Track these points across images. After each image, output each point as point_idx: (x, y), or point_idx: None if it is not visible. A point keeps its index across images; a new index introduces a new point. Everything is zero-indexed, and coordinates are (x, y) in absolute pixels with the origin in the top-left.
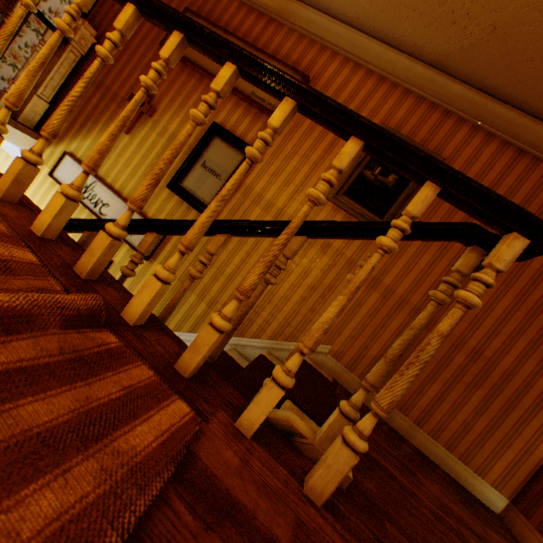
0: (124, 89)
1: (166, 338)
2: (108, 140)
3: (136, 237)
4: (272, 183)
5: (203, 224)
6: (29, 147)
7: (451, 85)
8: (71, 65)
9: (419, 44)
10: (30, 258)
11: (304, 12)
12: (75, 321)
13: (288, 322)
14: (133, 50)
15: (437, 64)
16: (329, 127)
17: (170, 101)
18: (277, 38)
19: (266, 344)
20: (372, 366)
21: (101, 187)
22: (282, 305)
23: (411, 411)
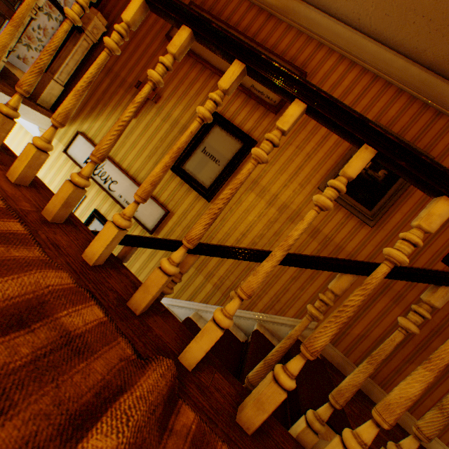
0: (131, 76)
1: (216, 374)
2: (161, 171)
3: (141, 212)
4: (267, 171)
5: (266, 273)
6: (46, 126)
7: (446, 87)
8: (84, 52)
9: (420, 48)
10: (98, 314)
11: (303, 10)
12: (164, 416)
13: (277, 298)
14: (140, 39)
15: (434, 67)
16: (411, 179)
17: (174, 89)
18: (276, 34)
19: (258, 317)
20: (355, 344)
21: (110, 166)
22: (273, 282)
23: (389, 386)
